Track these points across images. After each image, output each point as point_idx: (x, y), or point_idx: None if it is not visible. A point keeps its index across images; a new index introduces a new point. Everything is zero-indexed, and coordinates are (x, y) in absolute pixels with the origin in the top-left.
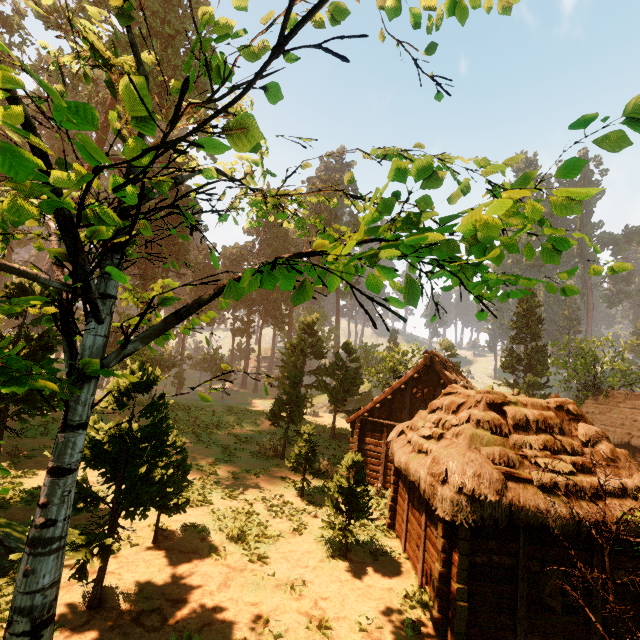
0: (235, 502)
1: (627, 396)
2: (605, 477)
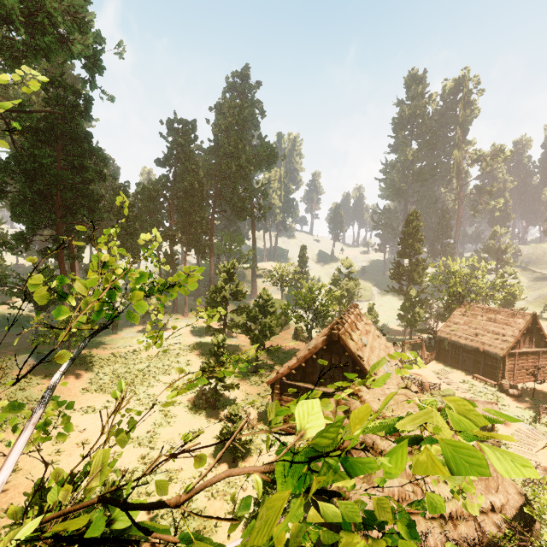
0: (175, 486)
1: (484, 310)
2: (484, 536)
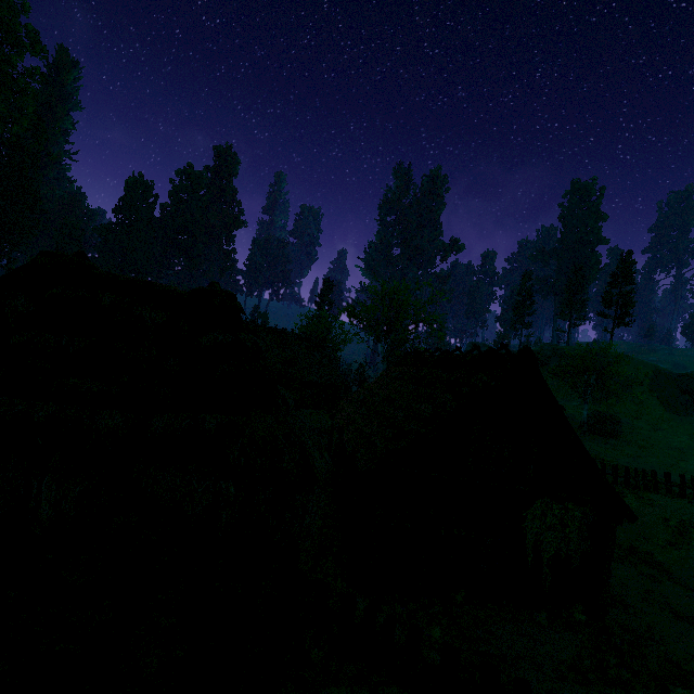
0: None
1: None
2: None
